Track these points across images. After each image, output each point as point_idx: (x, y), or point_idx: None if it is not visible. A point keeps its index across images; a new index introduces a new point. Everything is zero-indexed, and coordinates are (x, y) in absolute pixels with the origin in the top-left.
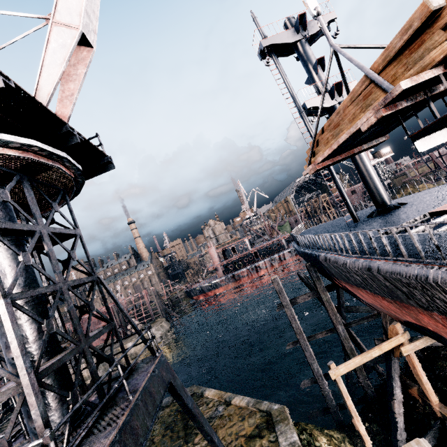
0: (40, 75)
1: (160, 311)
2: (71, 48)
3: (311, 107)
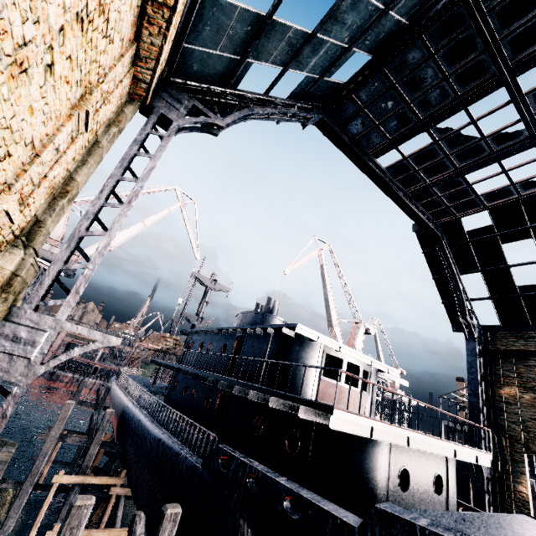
0: (85, 250)
1: None
2: None
3: (186, 316)
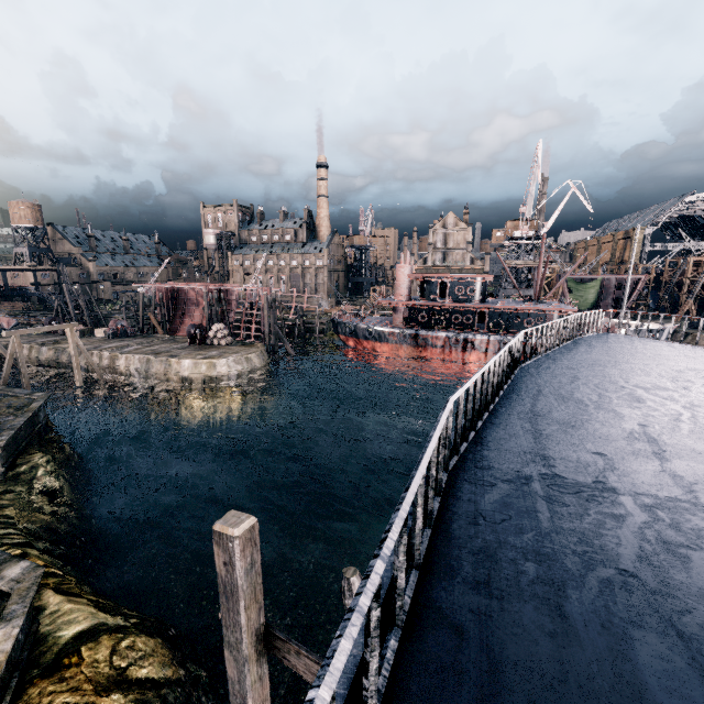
0: None
1: (267, 333)
2: None
3: None
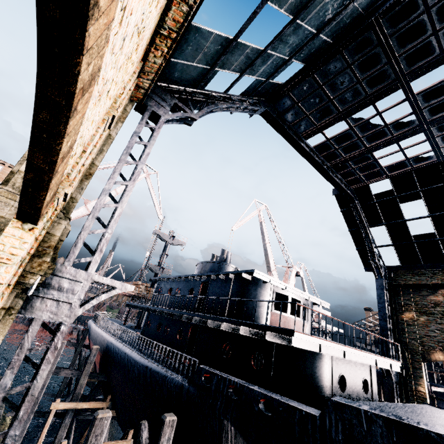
0: None
1: None
2: (83, 215)
3: (150, 267)
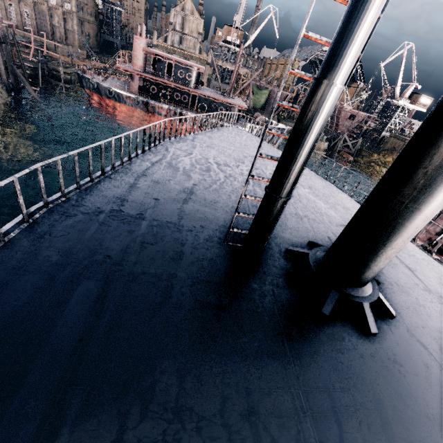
0: None
1: (3, 70)
2: None
3: None
